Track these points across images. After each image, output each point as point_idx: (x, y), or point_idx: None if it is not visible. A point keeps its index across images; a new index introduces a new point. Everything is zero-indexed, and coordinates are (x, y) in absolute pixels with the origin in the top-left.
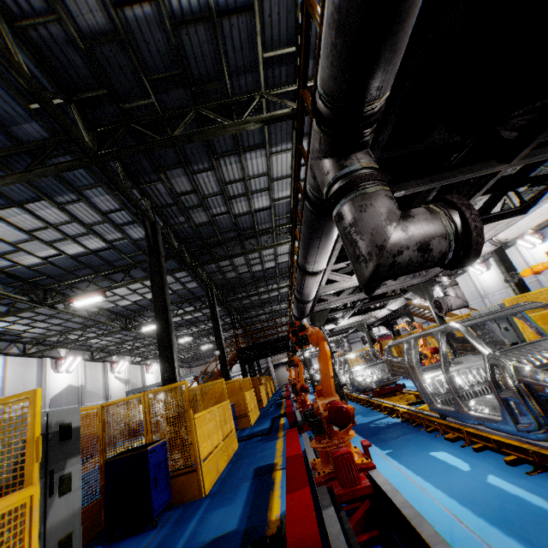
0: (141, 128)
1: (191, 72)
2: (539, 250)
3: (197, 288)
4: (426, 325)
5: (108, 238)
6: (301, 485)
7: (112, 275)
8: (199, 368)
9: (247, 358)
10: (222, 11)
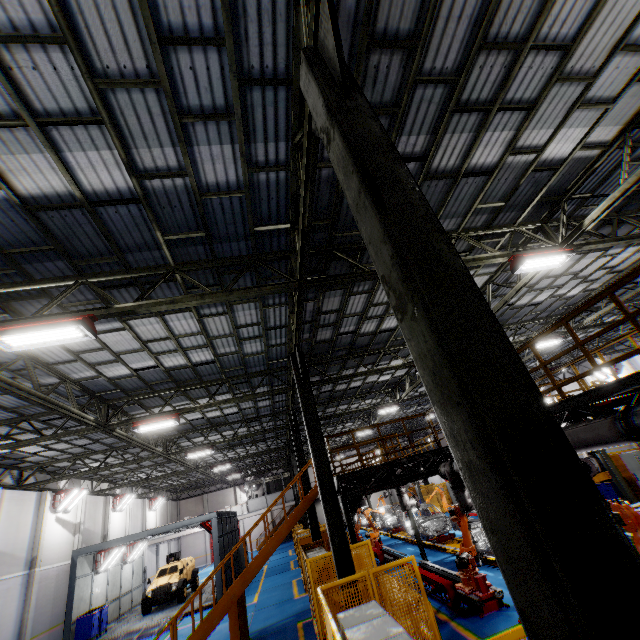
0: None
1: None
2: None
3: (258, 354)
4: None
5: (139, 160)
6: None
7: (113, 292)
8: (192, 501)
9: (359, 496)
10: None
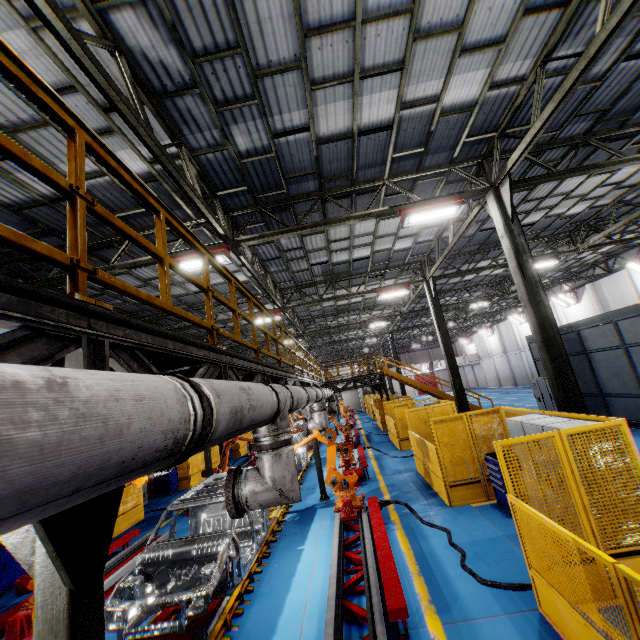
0: (24, 267)
1: (53, 228)
2: (574, 311)
3: None
4: (470, 368)
5: None
6: (20, 607)
7: None
8: None
9: None
10: (55, 198)
